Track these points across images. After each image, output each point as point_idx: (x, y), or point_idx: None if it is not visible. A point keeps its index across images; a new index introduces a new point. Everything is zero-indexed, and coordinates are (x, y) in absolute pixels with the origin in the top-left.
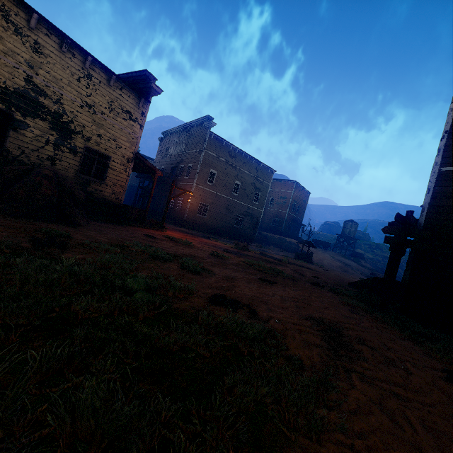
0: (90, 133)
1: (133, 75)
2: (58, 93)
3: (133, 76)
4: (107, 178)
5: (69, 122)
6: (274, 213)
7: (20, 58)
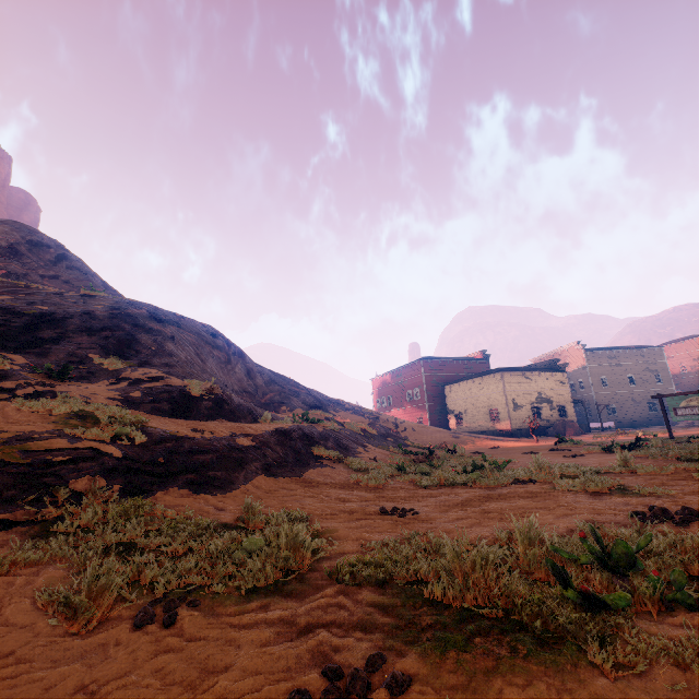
0: (555, 399)
1: (548, 362)
2: (543, 391)
3: (548, 362)
4: (567, 415)
5: (549, 399)
6: (695, 380)
7: (534, 387)
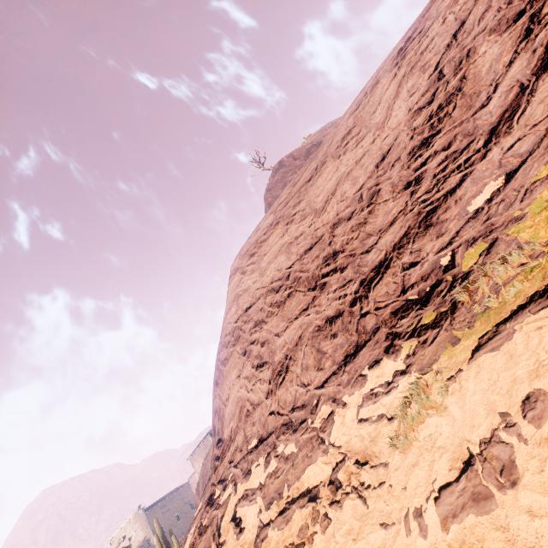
0: None
1: (117, 543)
2: None
3: (117, 543)
4: None
5: None
6: None
7: None
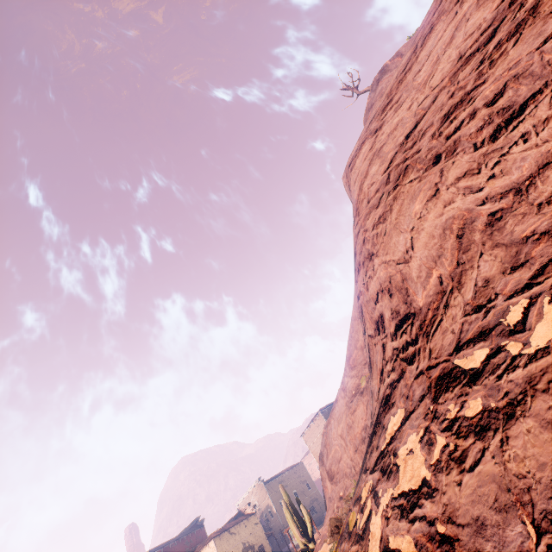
0: (255, 541)
1: (244, 508)
2: (246, 539)
3: (244, 509)
4: (266, 551)
5: (252, 544)
6: None
7: (239, 539)
